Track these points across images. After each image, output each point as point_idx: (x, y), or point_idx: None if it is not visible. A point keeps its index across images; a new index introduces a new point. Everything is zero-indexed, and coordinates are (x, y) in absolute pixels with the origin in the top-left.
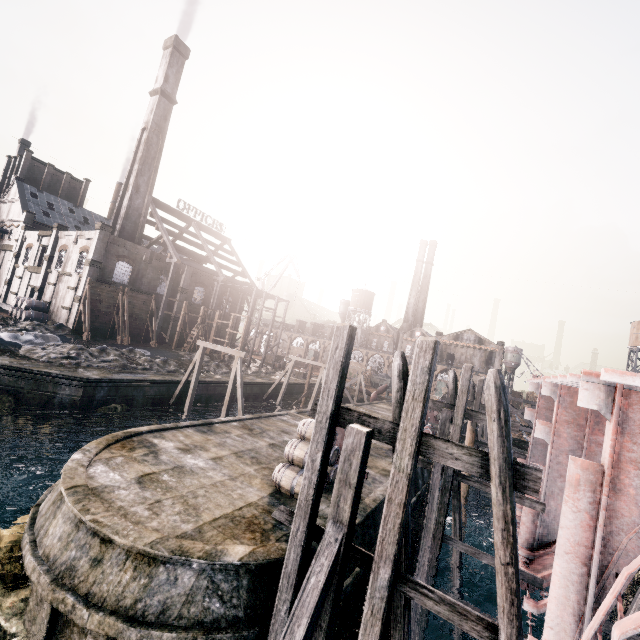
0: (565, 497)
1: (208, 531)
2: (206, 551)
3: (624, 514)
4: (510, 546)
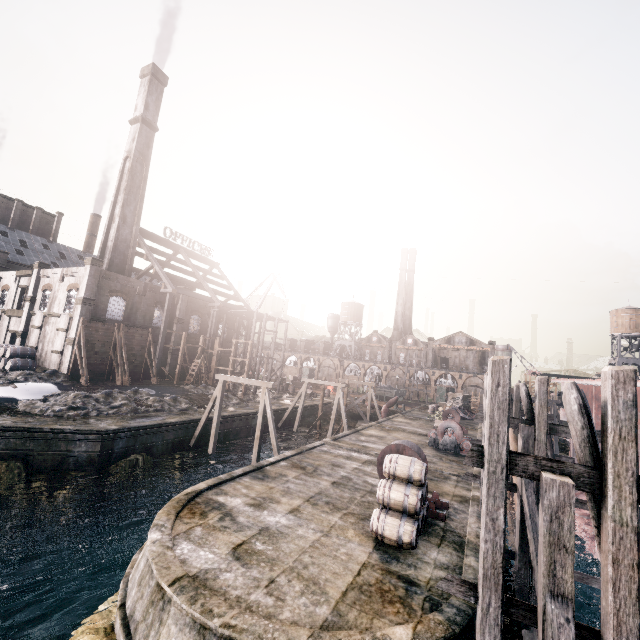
0: None
1: (347, 612)
2: None
3: None
4: None
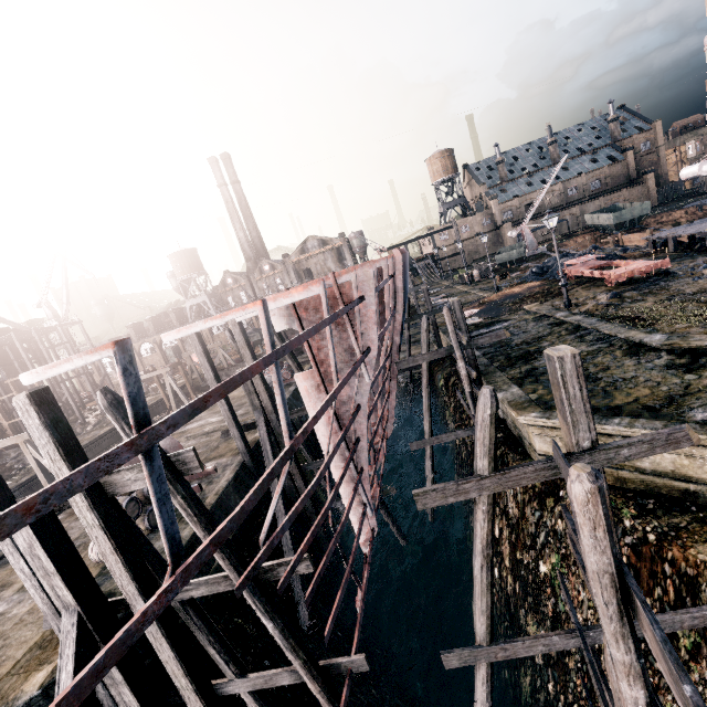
0: (307, 408)
1: (4, 686)
2: None
3: (343, 395)
4: (198, 524)
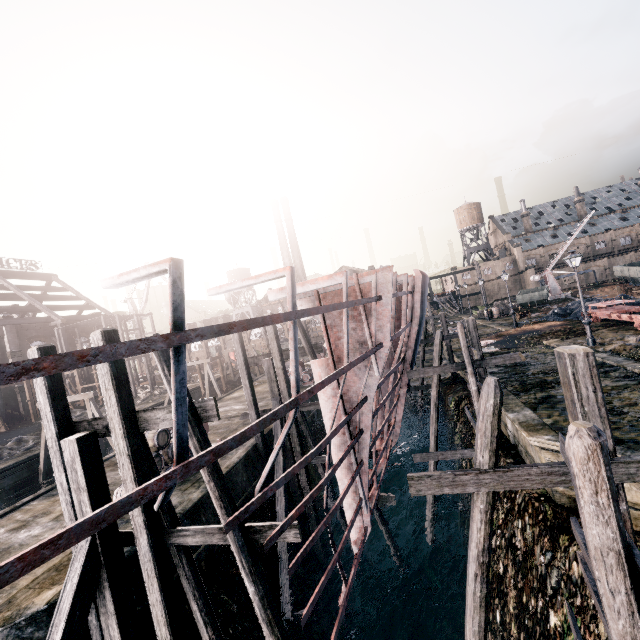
0: (318, 393)
1: (21, 596)
2: (5, 618)
3: (352, 385)
4: (206, 468)
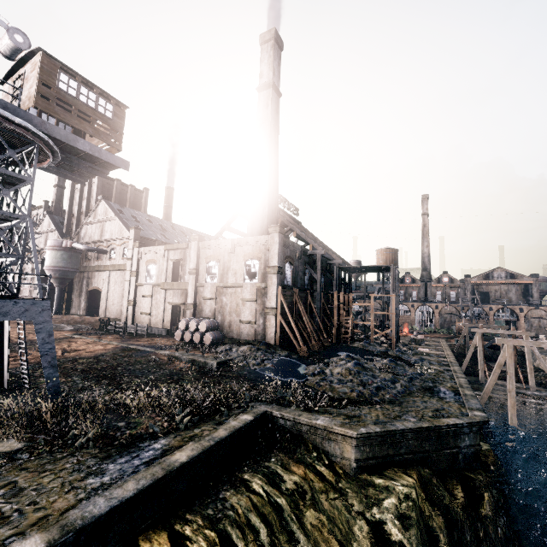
0: None
1: None
2: None
3: None
4: None
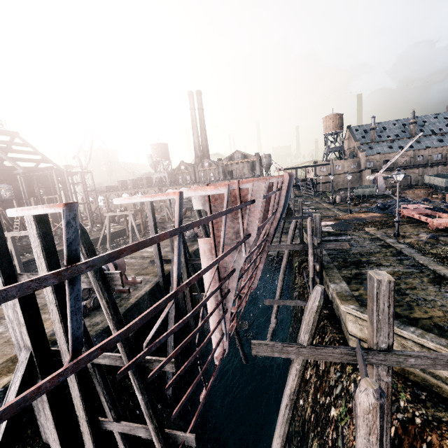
0: (202, 262)
1: None
2: None
3: (226, 260)
4: (111, 320)
